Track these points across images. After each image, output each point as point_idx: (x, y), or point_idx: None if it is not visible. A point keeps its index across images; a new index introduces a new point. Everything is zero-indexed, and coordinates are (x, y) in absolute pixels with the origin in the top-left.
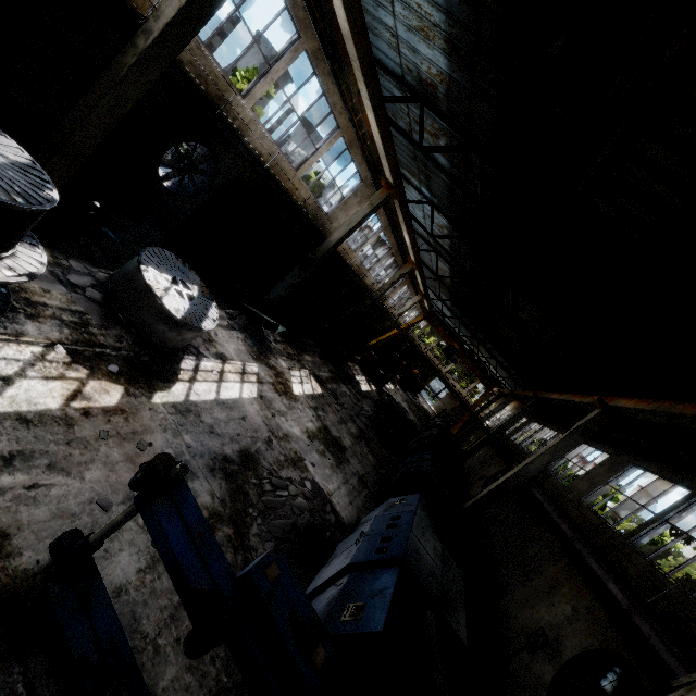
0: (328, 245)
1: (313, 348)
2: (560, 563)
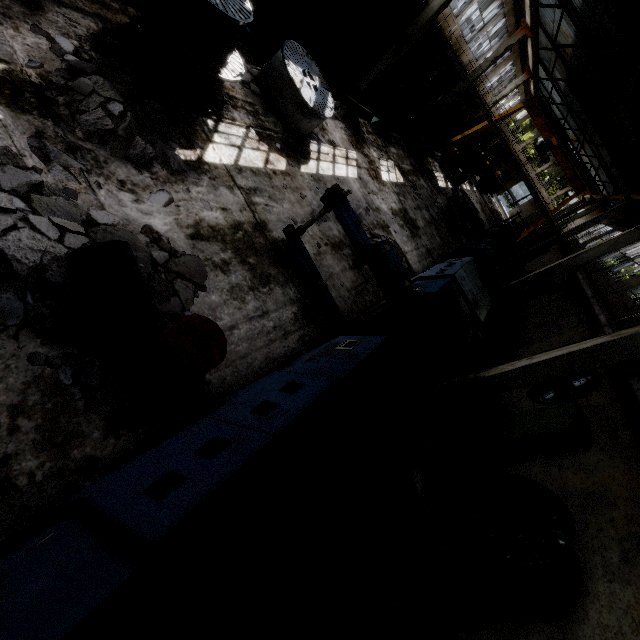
0: (428, 14)
1: (398, 141)
2: (580, 330)
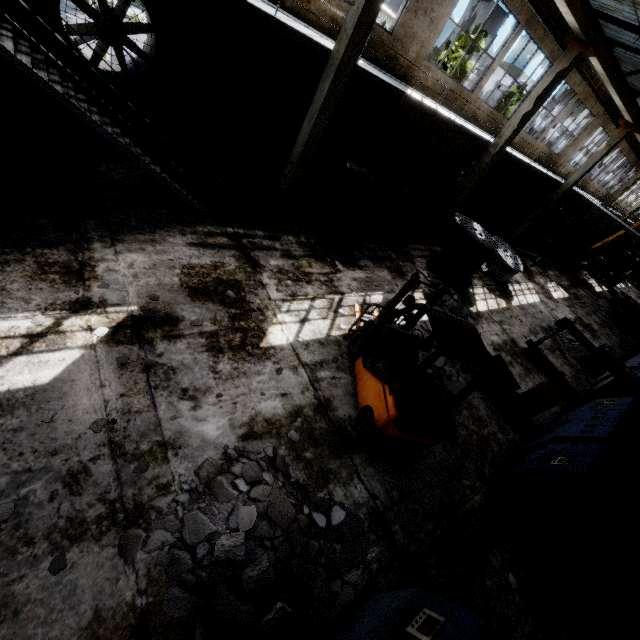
0: (566, 187)
1: (550, 264)
2: None
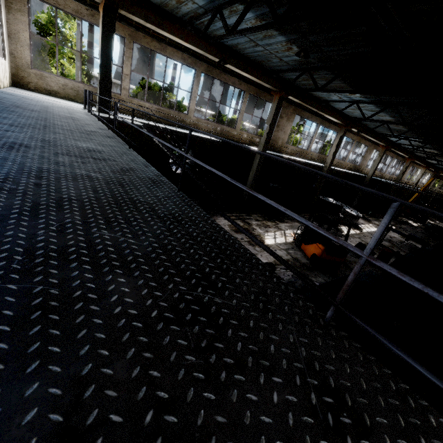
0: (368, 177)
1: (380, 216)
2: None
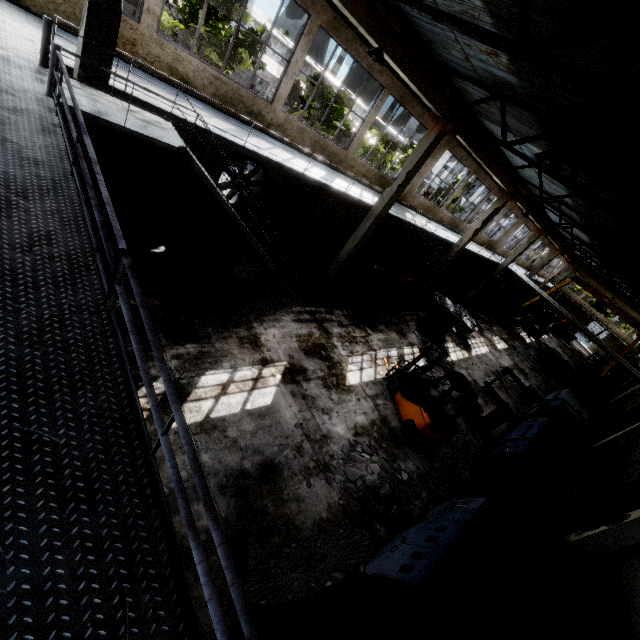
0: (502, 267)
1: (494, 321)
2: None
